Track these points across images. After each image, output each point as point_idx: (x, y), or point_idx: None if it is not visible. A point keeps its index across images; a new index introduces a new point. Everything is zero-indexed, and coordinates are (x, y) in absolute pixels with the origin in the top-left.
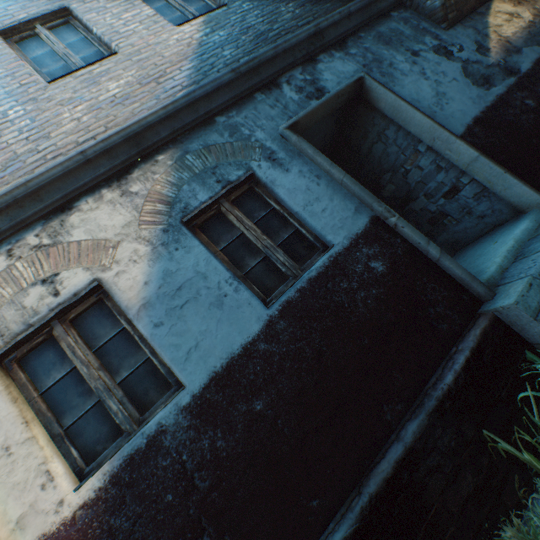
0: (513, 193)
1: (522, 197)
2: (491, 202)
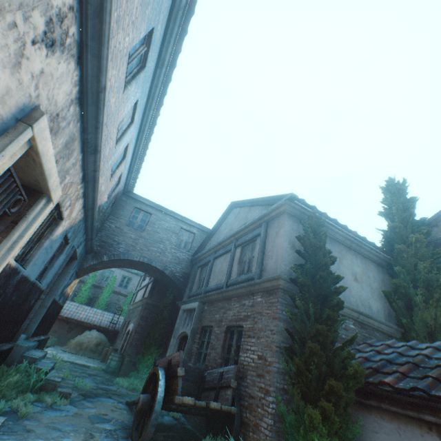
0: (33, 325)
1: (32, 328)
2: None
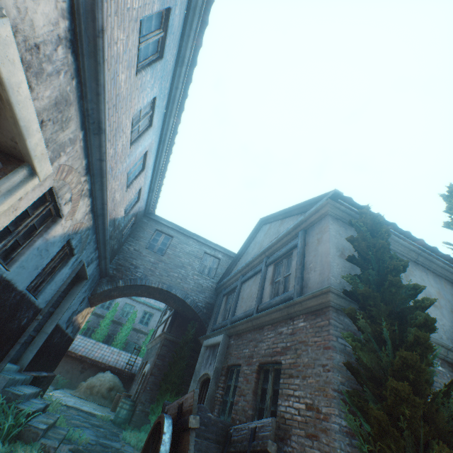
0: (29, 354)
1: (27, 358)
2: (20, 349)
